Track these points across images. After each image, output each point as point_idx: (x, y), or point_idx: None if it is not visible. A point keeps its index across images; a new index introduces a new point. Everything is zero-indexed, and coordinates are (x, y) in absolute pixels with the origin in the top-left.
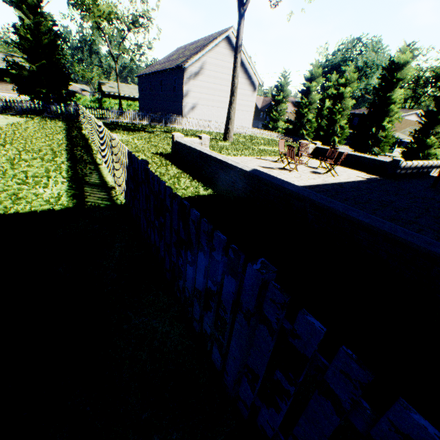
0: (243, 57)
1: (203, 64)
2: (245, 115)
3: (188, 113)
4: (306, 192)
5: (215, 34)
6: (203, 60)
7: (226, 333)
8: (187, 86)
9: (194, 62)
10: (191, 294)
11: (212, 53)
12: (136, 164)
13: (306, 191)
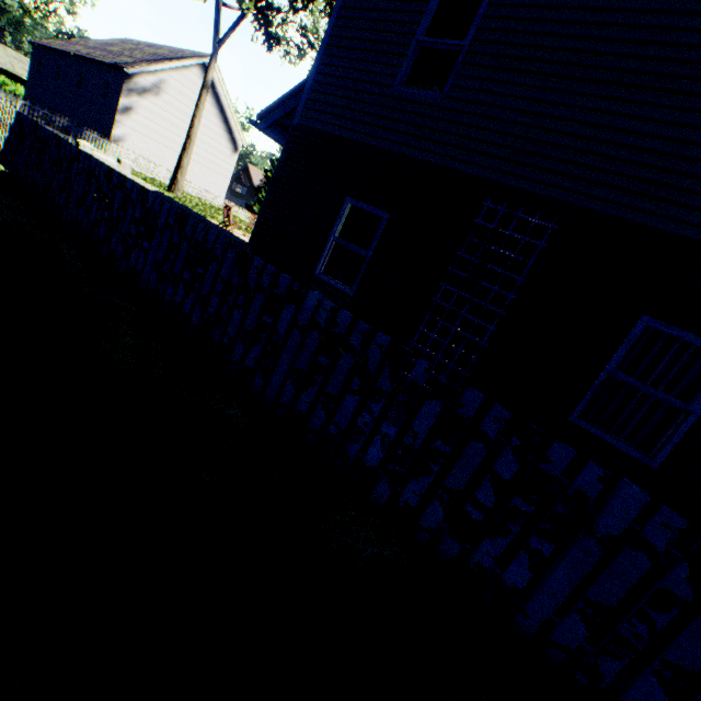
0: (225, 101)
1: (161, 82)
2: (218, 178)
3: (123, 139)
4: (189, 210)
5: (189, 51)
6: (161, 76)
7: (72, 194)
8: (128, 100)
9: (146, 73)
10: (56, 193)
11: (179, 74)
12: (26, 122)
13: (190, 210)
